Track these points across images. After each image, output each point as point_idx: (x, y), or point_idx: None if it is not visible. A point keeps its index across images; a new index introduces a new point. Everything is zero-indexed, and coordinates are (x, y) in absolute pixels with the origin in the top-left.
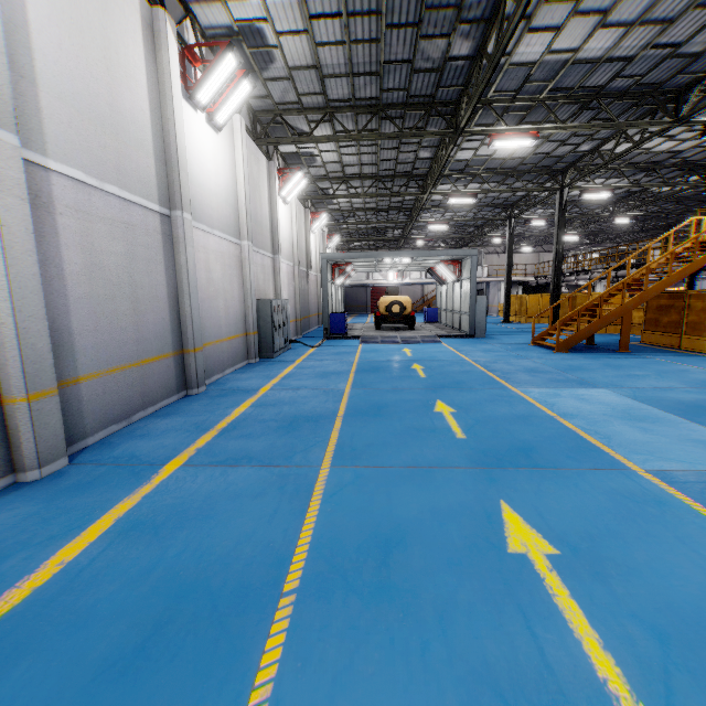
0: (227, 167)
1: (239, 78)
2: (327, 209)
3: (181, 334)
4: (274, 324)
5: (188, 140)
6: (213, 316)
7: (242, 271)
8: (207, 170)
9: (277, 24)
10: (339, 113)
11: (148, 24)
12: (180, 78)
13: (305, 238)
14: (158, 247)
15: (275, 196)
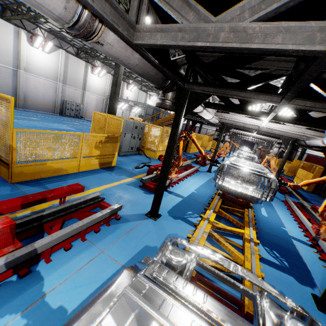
0: (53, 62)
1: (47, 42)
2: (144, 84)
3: (17, 96)
4: (66, 107)
5: (31, 55)
6: (35, 96)
7: (56, 90)
8: (40, 62)
9: (56, 29)
10: (95, 51)
11: (17, 31)
12: (30, 41)
13: (121, 92)
14: (11, 76)
15: (87, 74)
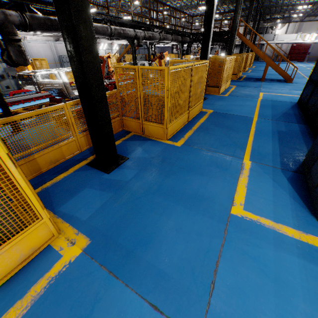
0: None
1: None
2: None
3: None
4: (63, 61)
5: None
6: None
7: (51, 49)
8: None
9: None
10: None
11: None
12: None
13: None
14: None
15: None
